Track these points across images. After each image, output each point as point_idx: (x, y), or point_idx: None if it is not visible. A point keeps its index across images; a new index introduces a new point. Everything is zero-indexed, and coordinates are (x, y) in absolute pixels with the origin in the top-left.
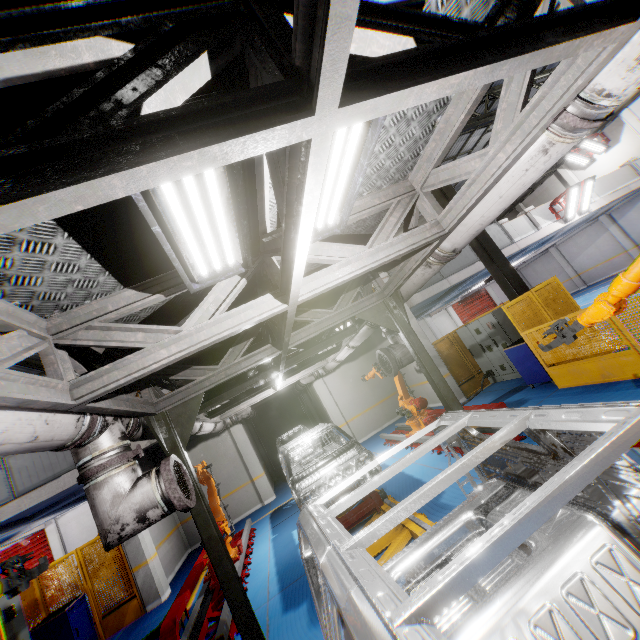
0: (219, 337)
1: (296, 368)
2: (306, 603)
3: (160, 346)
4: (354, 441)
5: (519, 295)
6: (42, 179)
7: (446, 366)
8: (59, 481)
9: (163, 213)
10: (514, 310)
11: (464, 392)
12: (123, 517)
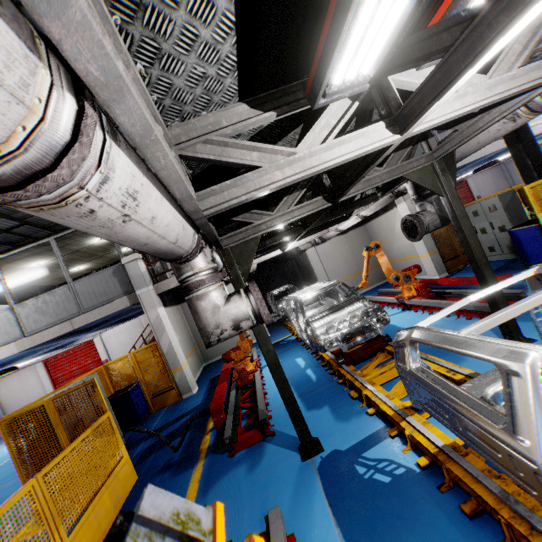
0: (332, 163)
1: (308, 231)
2: (327, 407)
3: (275, 167)
4: (360, 296)
5: (537, 178)
6: None
7: (435, 244)
8: (112, 304)
9: None
10: (535, 191)
11: (447, 268)
12: (222, 324)
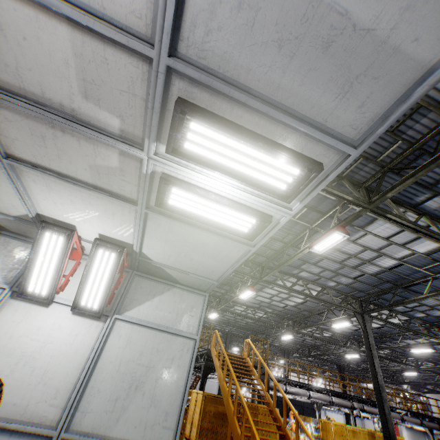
0: None
1: None
2: None
3: None
4: None
5: None
6: None
7: None
8: None
9: None
10: None
11: None
12: (376, 428)
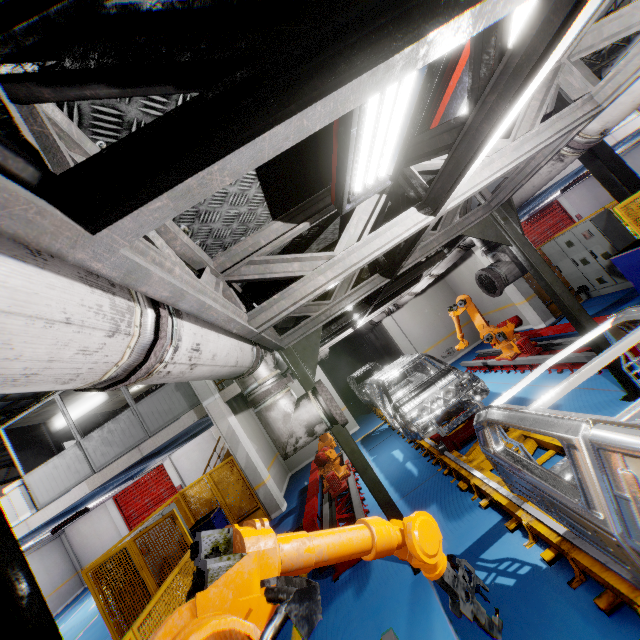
0: (372, 258)
1: (377, 304)
2: (435, 505)
3: (317, 273)
4: (450, 367)
5: (630, 193)
6: (388, 35)
7: (530, 287)
8: (179, 422)
9: (364, 110)
10: (628, 210)
11: (552, 312)
12: (295, 432)
